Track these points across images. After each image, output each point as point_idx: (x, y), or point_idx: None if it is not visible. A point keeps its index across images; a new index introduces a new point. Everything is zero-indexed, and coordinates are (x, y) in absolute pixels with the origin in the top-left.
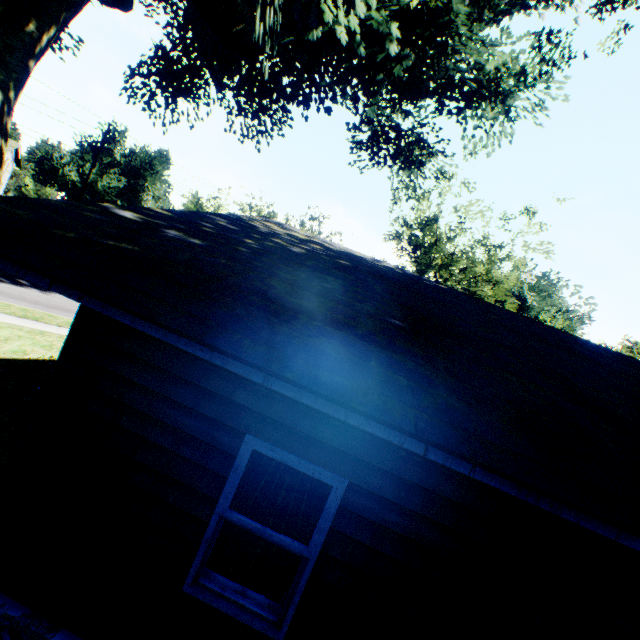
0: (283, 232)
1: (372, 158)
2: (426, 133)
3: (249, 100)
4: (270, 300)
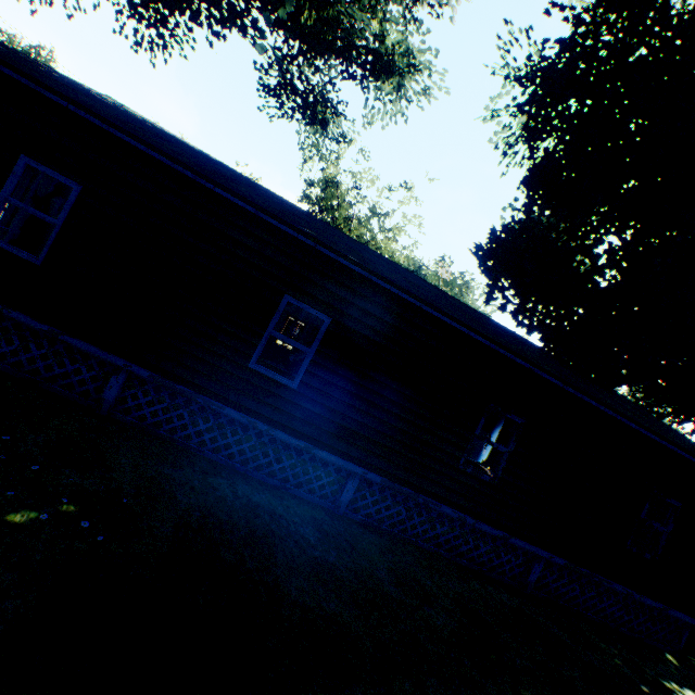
0: (112, 101)
1: (280, 106)
2: (329, 92)
3: (143, 3)
4: (30, 68)
